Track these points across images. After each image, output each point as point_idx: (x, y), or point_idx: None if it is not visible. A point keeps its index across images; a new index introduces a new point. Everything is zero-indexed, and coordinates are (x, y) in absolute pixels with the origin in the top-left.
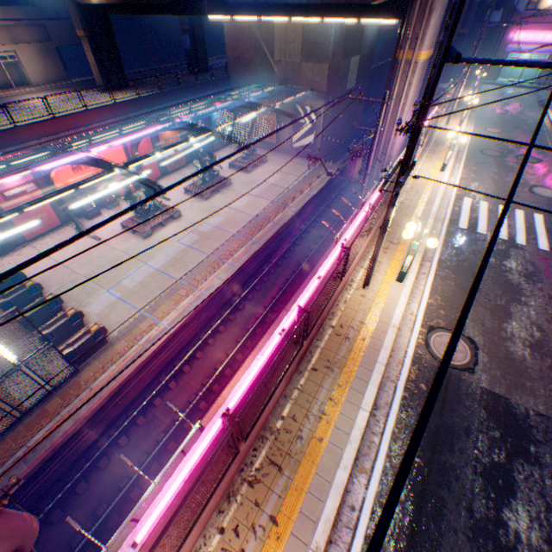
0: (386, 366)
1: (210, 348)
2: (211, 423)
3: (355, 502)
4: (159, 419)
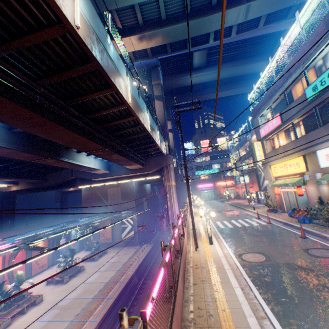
0: (232, 272)
1: None
2: None
3: None
4: None
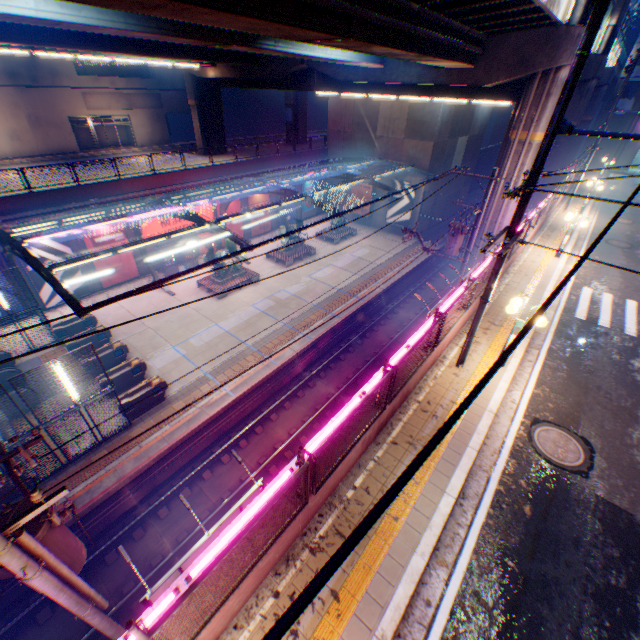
0: (479, 454)
1: (271, 423)
2: (277, 478)
3: (432, 597)
4: (205, 495)
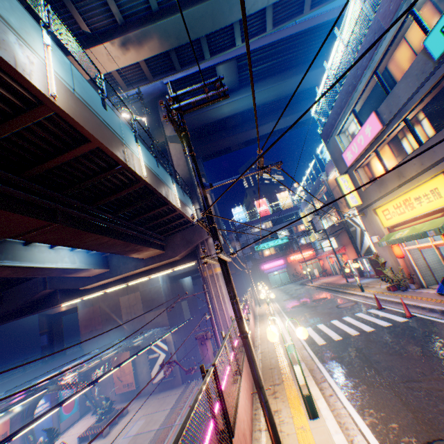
0: None
1: None
2: None
3: None
4: None
